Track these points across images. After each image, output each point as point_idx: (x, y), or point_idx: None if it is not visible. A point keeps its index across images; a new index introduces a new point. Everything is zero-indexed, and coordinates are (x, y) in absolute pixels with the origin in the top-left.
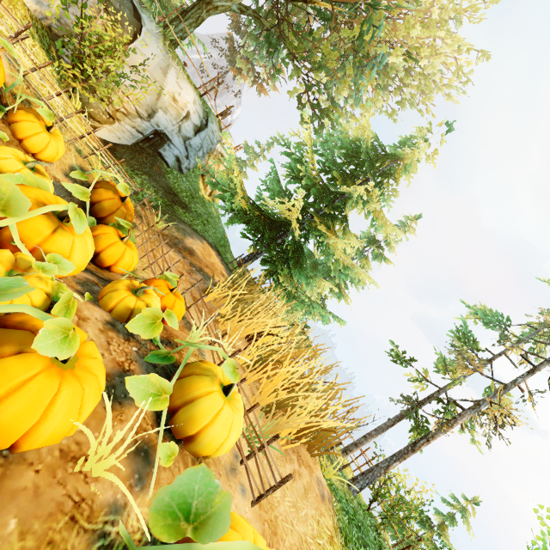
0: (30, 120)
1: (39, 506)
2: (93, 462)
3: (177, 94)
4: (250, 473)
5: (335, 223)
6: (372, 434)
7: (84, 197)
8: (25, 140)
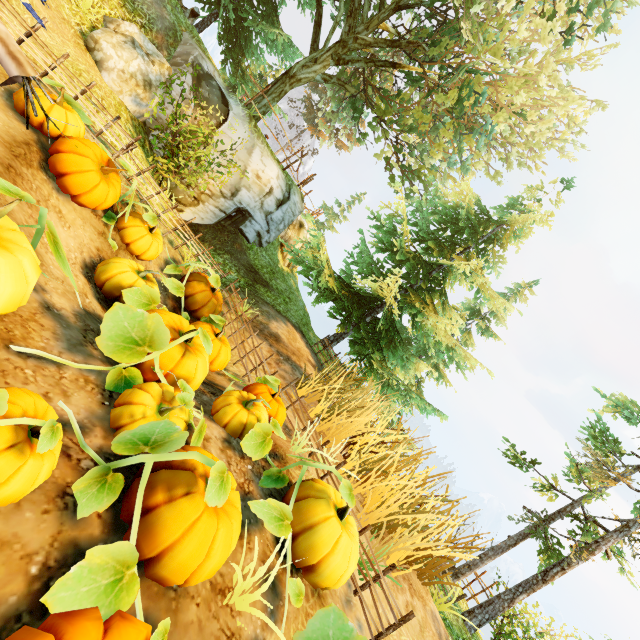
0: (137, 225)
1: (203, 639)
2: (237, 596)
3: (261, 172)
4: (366, 607)
5: (432, 297)
6: (489, 554)
7: (179, 292)
8: (132, 244)
